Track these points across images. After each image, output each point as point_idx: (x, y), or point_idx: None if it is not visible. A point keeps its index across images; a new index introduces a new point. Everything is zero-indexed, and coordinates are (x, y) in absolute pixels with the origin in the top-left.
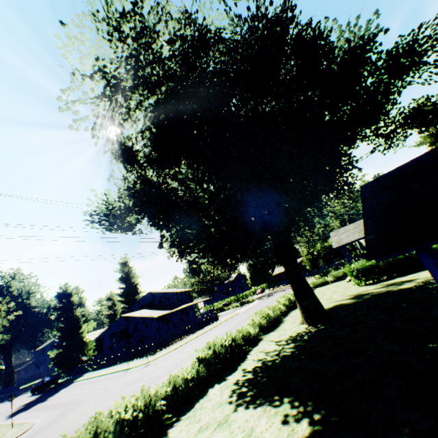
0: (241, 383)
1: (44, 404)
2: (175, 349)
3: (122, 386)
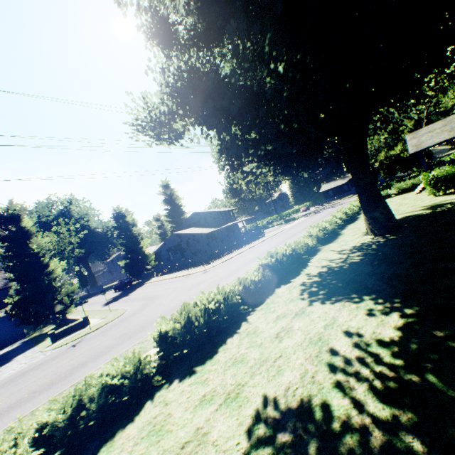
0: (309, 285)
1: (128, 298)
2: (228, 260)
3: (188, 286)
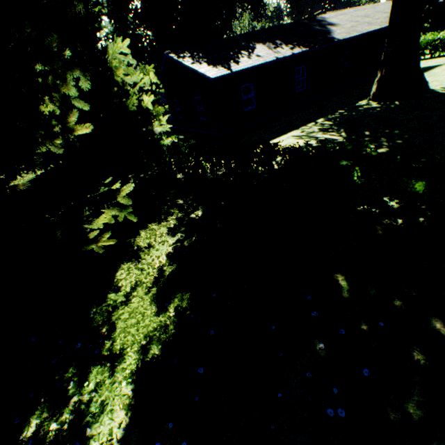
0: None
1: None
2: None
3: None
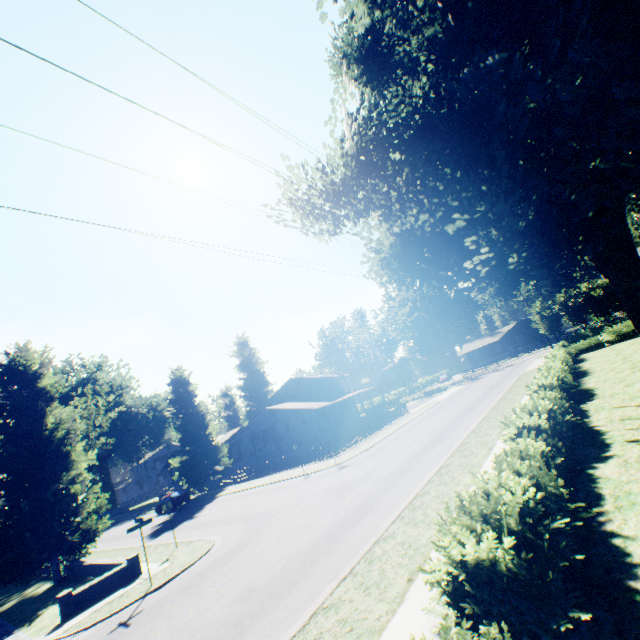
0: None
1: (197, 521)
2: (372, 447)
3: (330, 490)
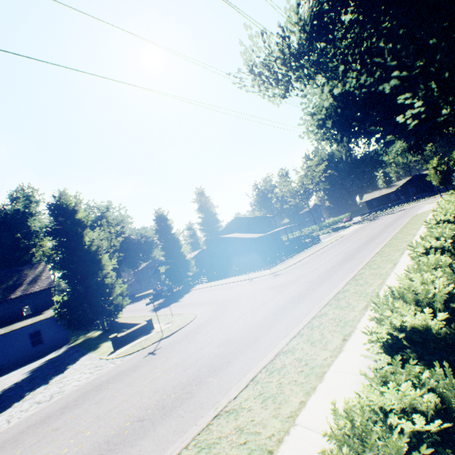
0: None
1: (181, 303)
2: (296, 263)
3: (271, 288)
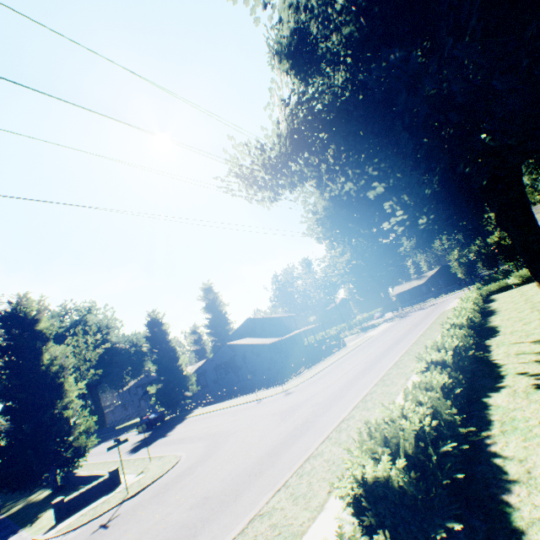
0: None
1: (168, 438)
2: (313, 376)
3: (276, 414)
